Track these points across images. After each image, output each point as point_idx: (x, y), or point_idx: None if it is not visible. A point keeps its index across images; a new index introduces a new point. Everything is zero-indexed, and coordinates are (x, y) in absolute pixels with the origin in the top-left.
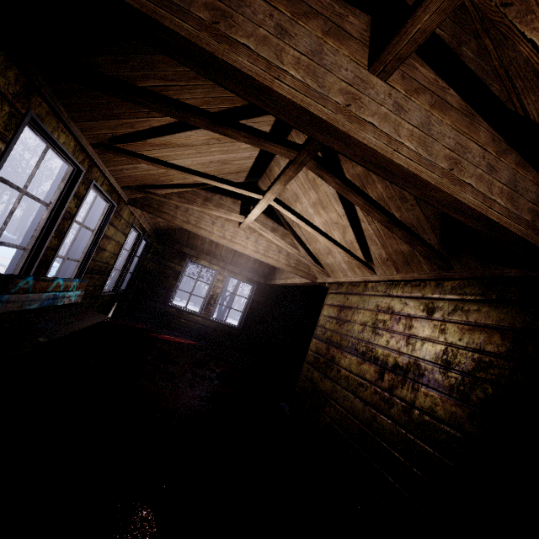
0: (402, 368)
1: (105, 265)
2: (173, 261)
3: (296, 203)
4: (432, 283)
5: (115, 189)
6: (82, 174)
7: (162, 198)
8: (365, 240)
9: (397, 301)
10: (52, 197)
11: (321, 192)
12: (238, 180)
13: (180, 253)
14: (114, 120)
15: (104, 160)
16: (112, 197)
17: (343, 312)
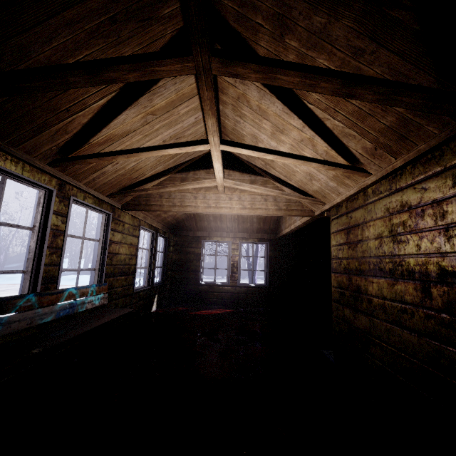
0: (455, 273)
1: (126, 266)
2: (192, 246)
3: (258, 145)
4: (451, 144)
5: (102, 200)
6: (54, 193)
7: (140, 192)
8: (338, 141)
9: (409, 191)
10: (34, 221)
11: (271, 116)
12: (203, 151)
13: (195, 237)
14: (45, 132)
15: (71, 176)
16: (103, 207)
17: (351, 234)
